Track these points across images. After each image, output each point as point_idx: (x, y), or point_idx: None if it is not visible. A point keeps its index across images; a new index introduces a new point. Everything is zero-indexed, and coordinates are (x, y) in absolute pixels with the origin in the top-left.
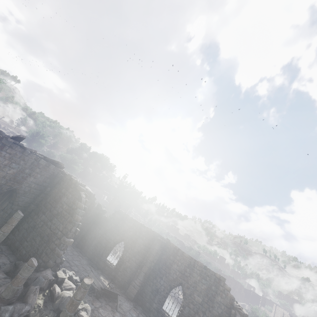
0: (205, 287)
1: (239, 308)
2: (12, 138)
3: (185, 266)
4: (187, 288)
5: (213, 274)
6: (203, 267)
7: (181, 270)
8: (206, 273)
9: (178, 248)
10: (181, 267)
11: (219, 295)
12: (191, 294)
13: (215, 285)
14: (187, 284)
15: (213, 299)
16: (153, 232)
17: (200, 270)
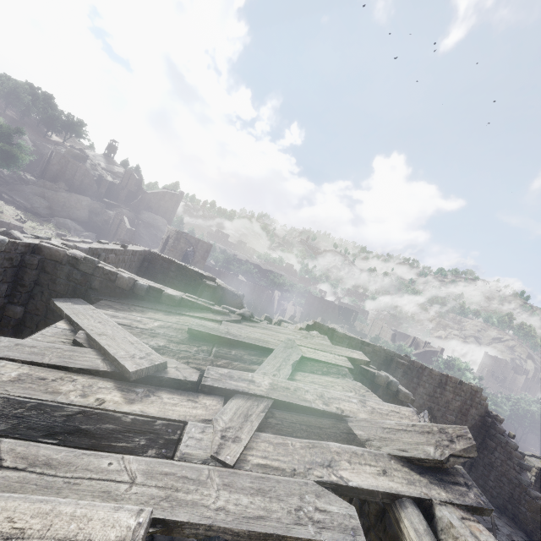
0: (459, 403)
1: (496, 415)
2: (431, 463)
3: (435, 387)
4: (438, 410)
5: (469, 388)
6: (459, 383)
7: (429, 392)
8: (461, 389)
9: (425, 366)
10: (429, 389)
11: (474, 407)
12: (442, 416)
13: (470, 398)
14: (438, 406)
15: (467, 413)
16: (386, 351)
17: (454, 387)
